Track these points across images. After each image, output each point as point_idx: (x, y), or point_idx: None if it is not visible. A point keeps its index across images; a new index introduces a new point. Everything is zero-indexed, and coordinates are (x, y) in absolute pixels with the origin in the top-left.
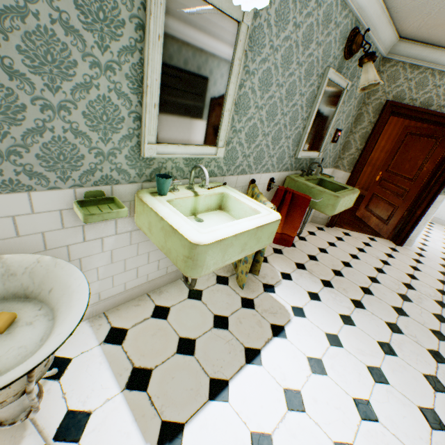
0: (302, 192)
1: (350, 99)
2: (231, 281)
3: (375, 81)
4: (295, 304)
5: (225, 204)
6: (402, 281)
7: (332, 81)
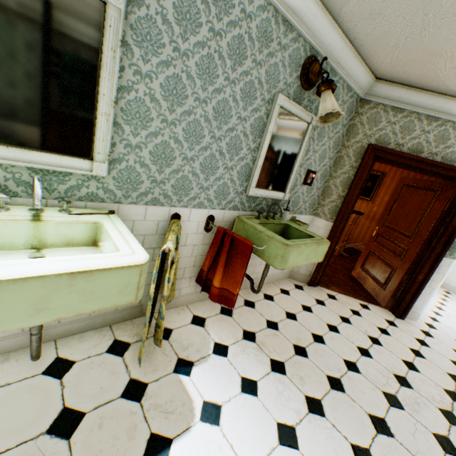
0: (250, 237)
1: (322, 137)
2: (130, 351)
3: (333, 109)
4: (213, 397)
5: (101, 238)
6: (394, 371)
7: (287, 110)
